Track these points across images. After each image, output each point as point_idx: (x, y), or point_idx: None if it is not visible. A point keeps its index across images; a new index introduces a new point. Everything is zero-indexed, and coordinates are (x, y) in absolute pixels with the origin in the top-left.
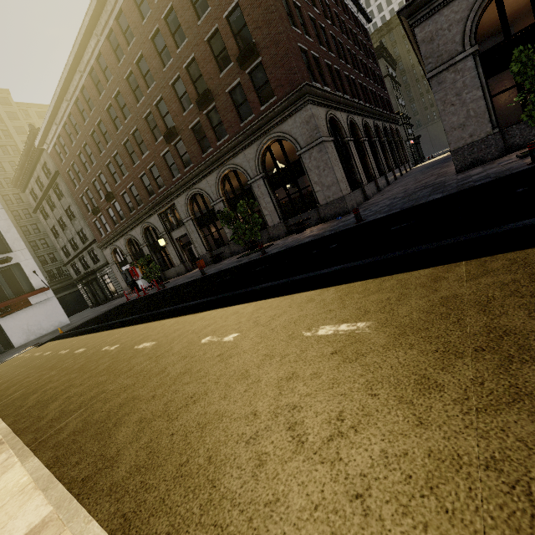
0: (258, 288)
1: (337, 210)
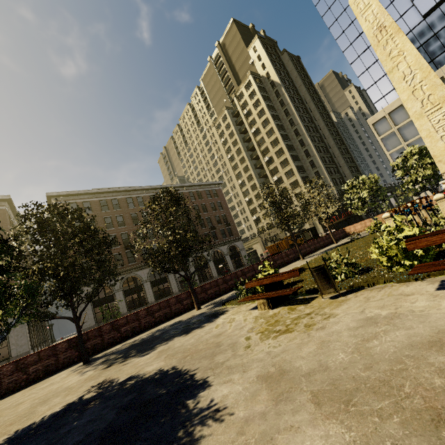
0: None
1: None
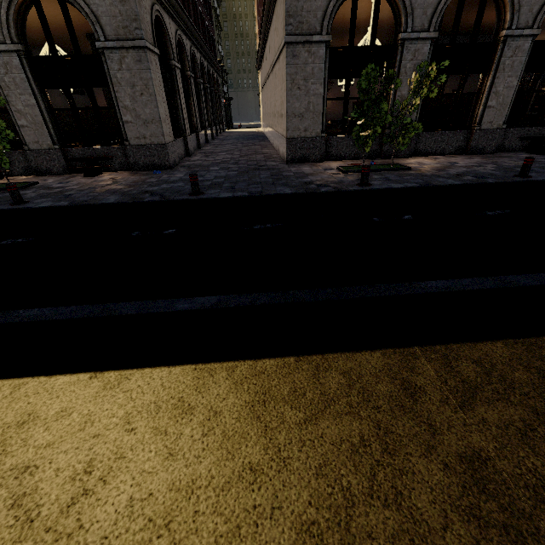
0: (15, 322)
1: (154, 159)
